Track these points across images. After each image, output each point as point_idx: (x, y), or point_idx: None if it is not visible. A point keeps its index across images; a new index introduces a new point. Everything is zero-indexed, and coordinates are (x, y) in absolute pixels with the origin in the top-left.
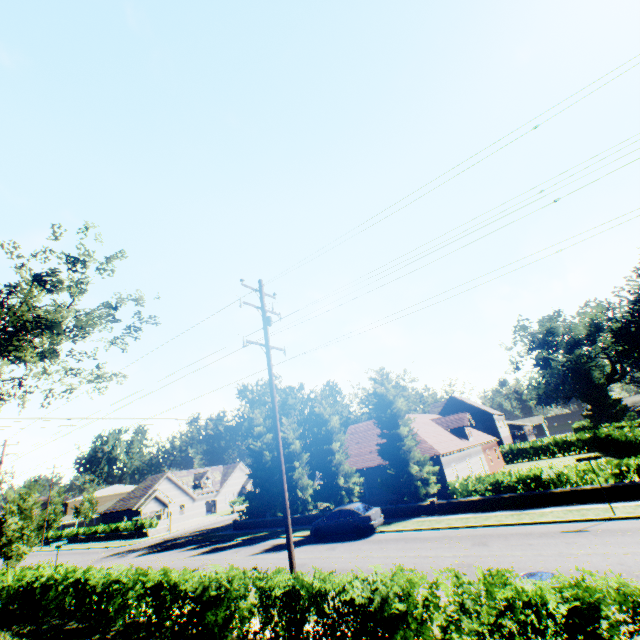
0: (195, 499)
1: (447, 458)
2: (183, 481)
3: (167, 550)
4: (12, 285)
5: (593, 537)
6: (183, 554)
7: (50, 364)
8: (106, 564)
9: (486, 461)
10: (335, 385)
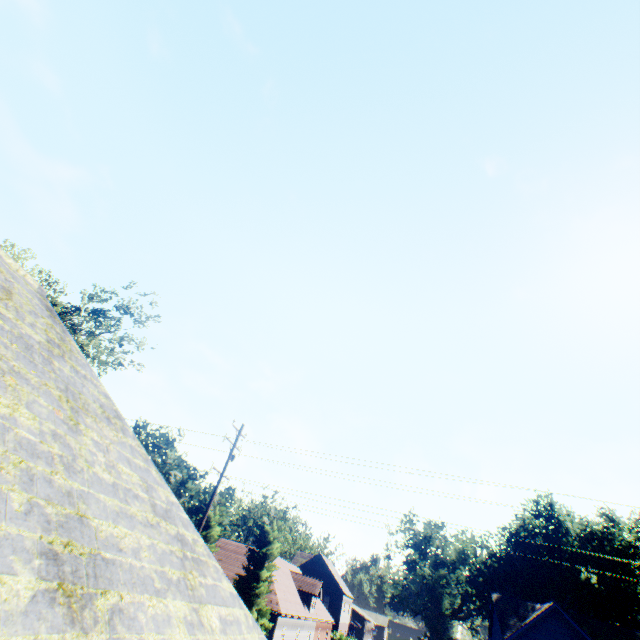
0: None
1: (284, 619)
2: None
3: None
4: (77, 307)
5: None
6: None
7: None
8: None
9: (313, 639)
10: (234, 492)
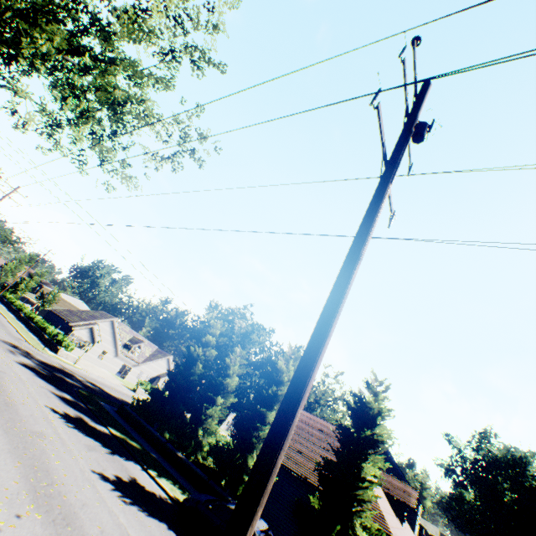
0: (118, 355)
1: None
2: (121, 334)
3: (46, 380)
4: None
5: None
6: (48, 398)
7: (79, 105)
8: None
9: None
10: None
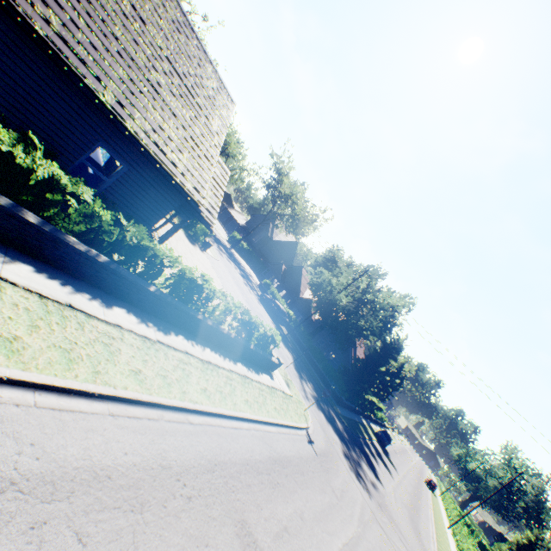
0: None
1: None
2: None
3: (373, 463)
4: None
5: (400, 457)
6: (388, 474)
7: None
8: (401, 516)
9: None
10: None
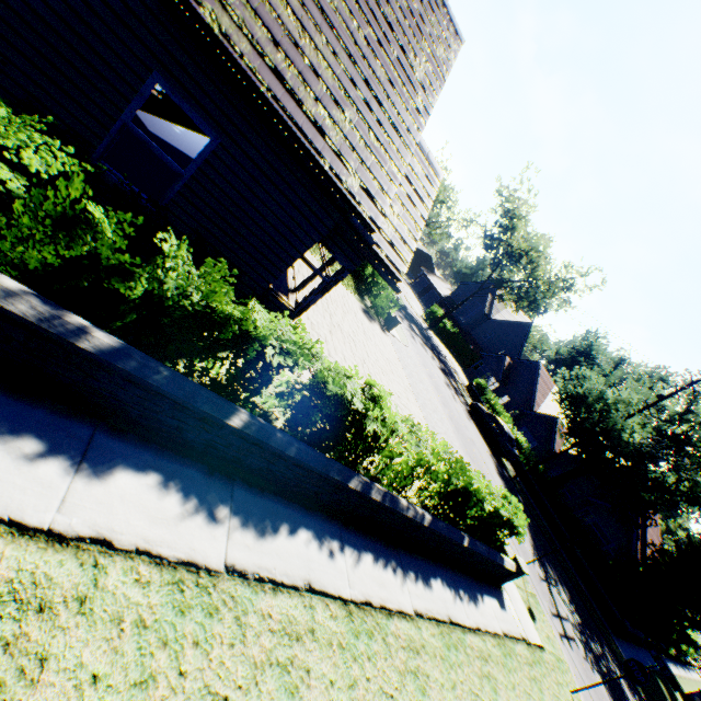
0: None
1: None
2: None
3: None
4: None
5: None
6: None
7: None
8: None
9: None
10: None
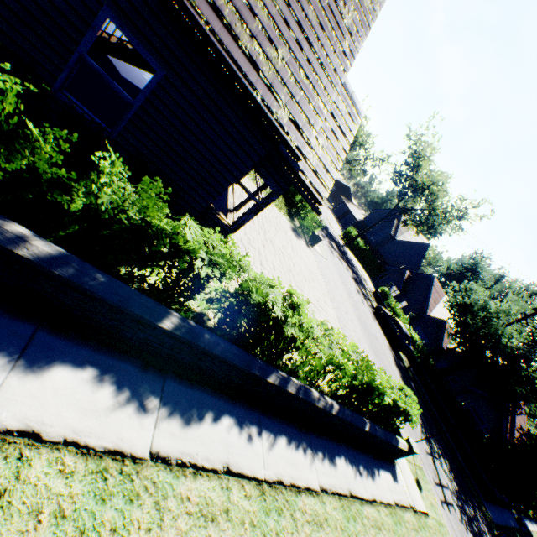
0: None
1: None
2: None
3: None
4: None
5: None
6: None
7: None
8: None
9: None
10: None
